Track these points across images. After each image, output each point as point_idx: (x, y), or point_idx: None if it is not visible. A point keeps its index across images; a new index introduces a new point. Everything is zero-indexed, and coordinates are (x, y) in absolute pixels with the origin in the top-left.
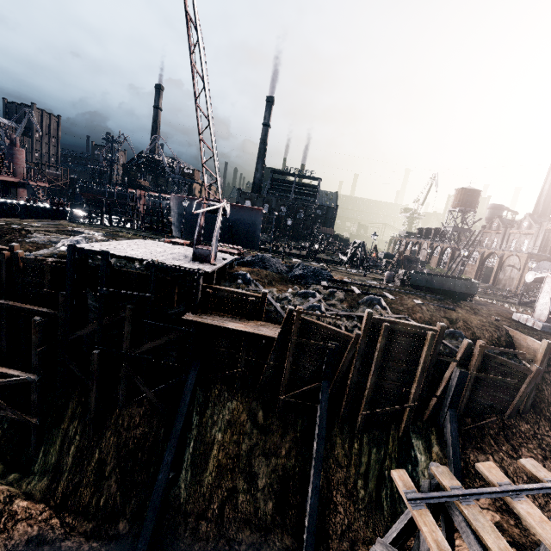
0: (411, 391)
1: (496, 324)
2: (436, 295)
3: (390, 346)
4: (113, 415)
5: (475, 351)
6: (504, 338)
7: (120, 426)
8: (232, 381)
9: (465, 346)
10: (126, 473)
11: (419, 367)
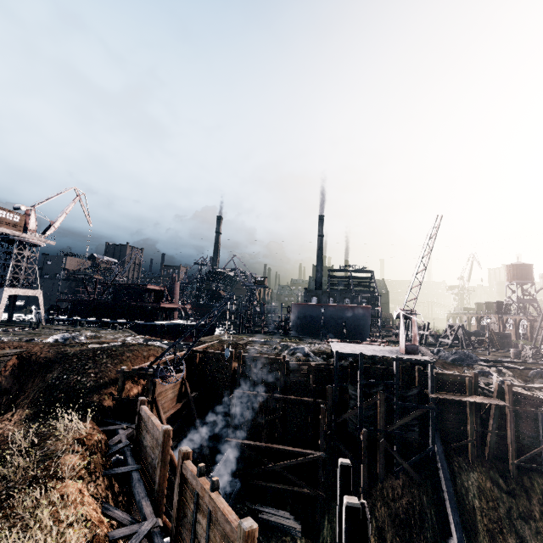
0: None
1: None
2: None
3: None
4: (376, 488)
5: None
6: None
7: (387, 497)
8: (463, 451)
9: None
10: (406, 542)
11: None
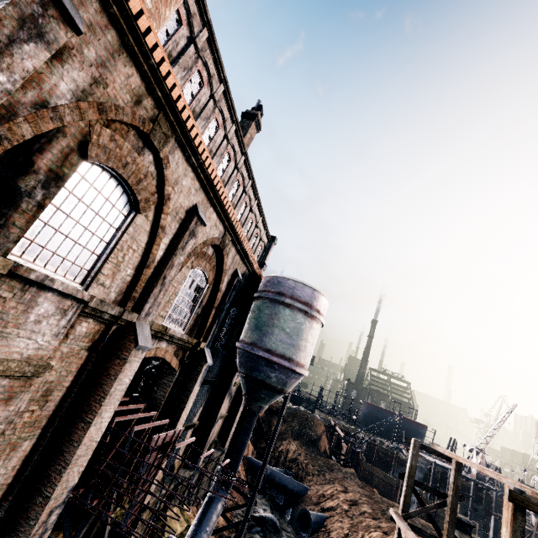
0: None
1: None
2: None
3: None
4: None
5: None
6: None
7: None
8: None
9: None
10: None
11: None
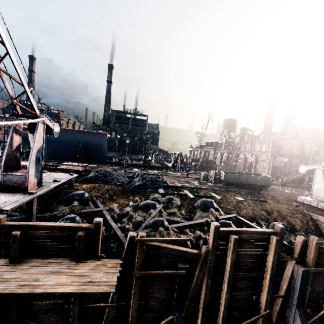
0: (262, 298)
1: (300, 210)
2: (246, 189)
3: (238, 256)
4: None
5: (310, 247)
6: (311, 223)
7: None
8: None
9: (301, 243)
10: None
11: (267, 273)
